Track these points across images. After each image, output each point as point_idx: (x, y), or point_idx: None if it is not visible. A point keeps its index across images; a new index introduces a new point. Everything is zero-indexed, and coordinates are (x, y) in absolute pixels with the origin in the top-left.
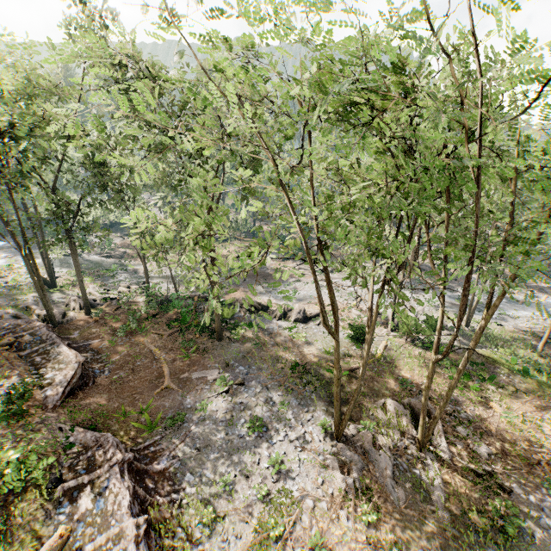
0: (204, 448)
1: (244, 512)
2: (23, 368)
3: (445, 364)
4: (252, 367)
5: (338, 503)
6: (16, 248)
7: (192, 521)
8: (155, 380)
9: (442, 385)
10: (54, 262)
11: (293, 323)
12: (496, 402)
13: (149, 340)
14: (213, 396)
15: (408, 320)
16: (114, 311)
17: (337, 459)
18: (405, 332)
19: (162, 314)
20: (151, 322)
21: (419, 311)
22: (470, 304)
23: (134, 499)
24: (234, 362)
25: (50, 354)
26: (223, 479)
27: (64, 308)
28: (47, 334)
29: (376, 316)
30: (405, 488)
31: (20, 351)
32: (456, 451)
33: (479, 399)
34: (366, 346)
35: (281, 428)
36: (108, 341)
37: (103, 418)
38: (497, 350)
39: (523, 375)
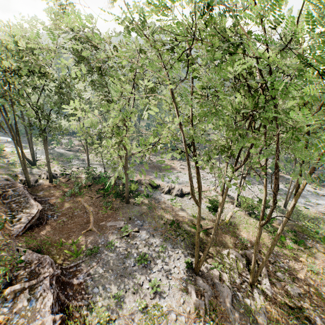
0: (108, 271)
1: (129, 318)
2: (4, 210)
3: (270, 230)
4: (145, 221)
5: (193, 318)
6: (11, 138)
7: (93, 320)
8: (84, 225)
9: (268, 243)
10: (38, 151)
11: (174, 196)
12: (304, 258)
13: (84, 200)
14: (119, 238)
15: (247, 200)
16: (66, 181)
17: (194, 287)
18: (244, 208)
19: (94, 185)
20: (87, 189)
21: (254, 195)
22: (287, 193)
23: (56, 302)
24: (134, 218)
25: (22, 203)
26: (117, 293)
27: (37, 177)
28: (23, 191)
29: (225, 192)
30: (239, 312)
31: (4, 200)
32: (276, 289)
33: (292, 255)
34: (217, 212)
35: (159, 262)
36: (59, 198)
37: (47, 246)
38: (305, 224)
39: (322, 242)
